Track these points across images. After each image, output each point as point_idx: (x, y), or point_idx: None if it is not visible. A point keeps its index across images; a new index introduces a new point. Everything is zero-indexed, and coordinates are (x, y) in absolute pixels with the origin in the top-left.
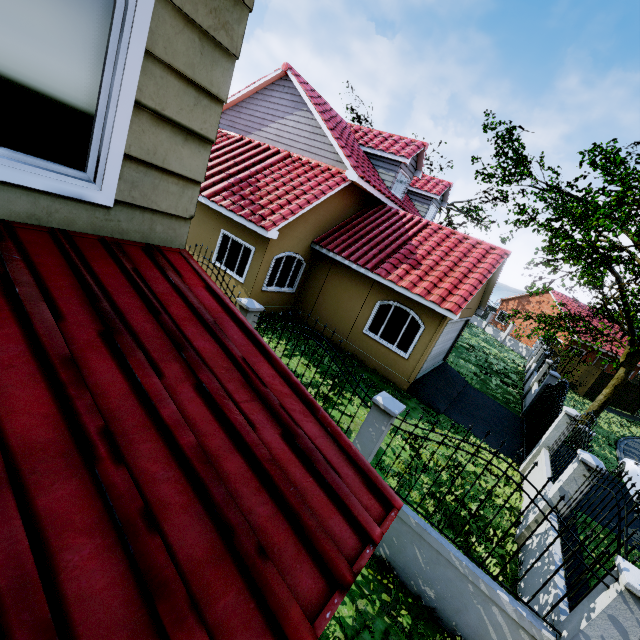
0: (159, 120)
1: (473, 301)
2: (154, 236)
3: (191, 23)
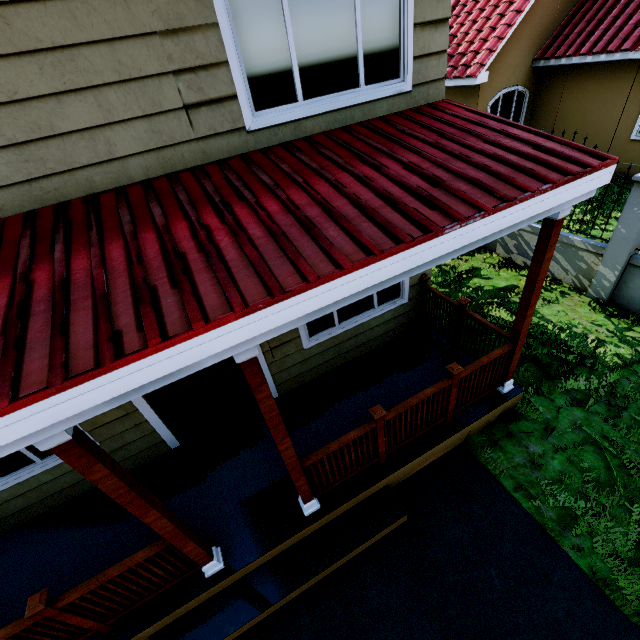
0: (423, 27)
1: None
2: (429, 98)
3: None
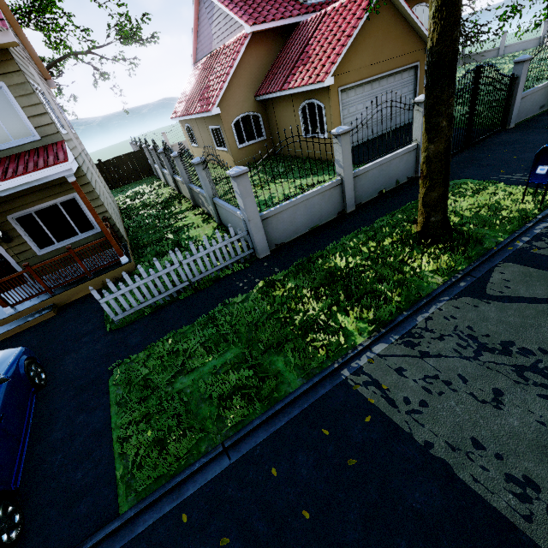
0: (34, 117)
1: (389, 50)
2: (54, 141)
3: (22, 96)
